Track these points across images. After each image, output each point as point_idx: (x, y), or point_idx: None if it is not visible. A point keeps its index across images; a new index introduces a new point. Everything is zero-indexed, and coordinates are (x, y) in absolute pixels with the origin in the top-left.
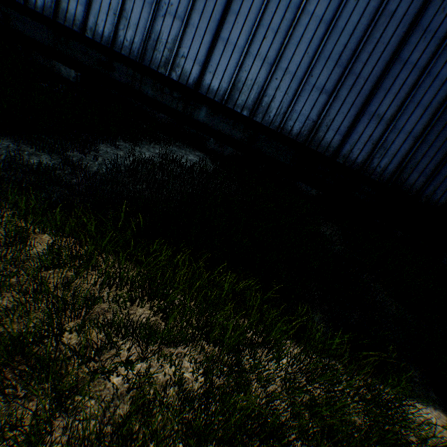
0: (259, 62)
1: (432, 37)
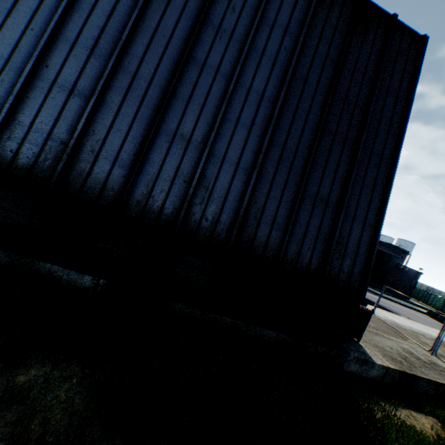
0: None
1: (230, 39)
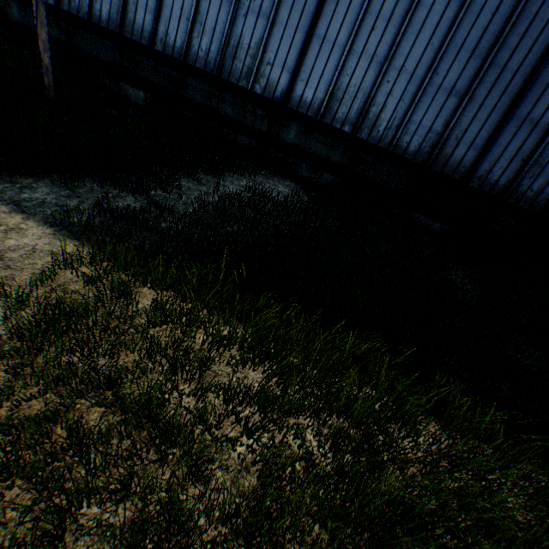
0: (365, 62)
1: None
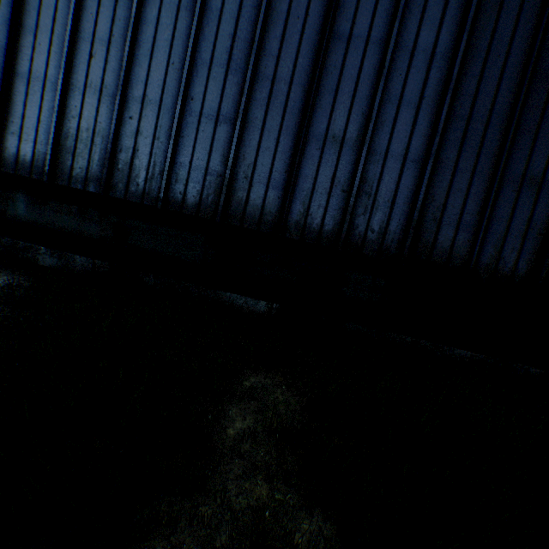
0: (93, 97)
1: None
